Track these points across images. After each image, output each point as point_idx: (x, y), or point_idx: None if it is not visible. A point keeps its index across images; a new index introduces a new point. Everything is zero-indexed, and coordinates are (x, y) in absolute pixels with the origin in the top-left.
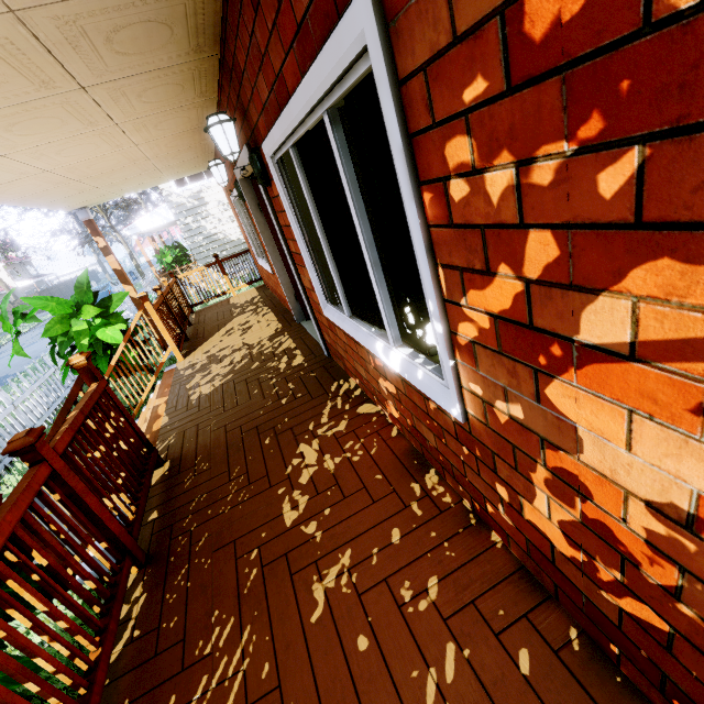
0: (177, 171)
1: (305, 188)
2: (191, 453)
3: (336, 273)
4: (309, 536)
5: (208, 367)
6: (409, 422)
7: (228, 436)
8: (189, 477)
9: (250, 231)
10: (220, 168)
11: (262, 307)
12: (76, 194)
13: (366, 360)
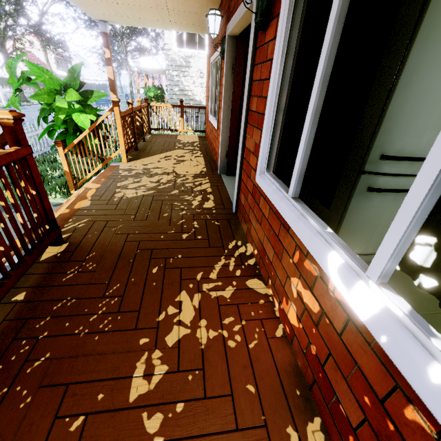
0: (181, 21)
1: (337, 9)
2: (88, 246)
3: (306, 143)
4: (147, 437)
5: (140, 177)
6: (314, 350)
7: (125, 245)
8: (72, 271)
9: (213, 91)
10: (216, 19)
11: (197, 150)
12: (99, 0)
13: (287, 249)
